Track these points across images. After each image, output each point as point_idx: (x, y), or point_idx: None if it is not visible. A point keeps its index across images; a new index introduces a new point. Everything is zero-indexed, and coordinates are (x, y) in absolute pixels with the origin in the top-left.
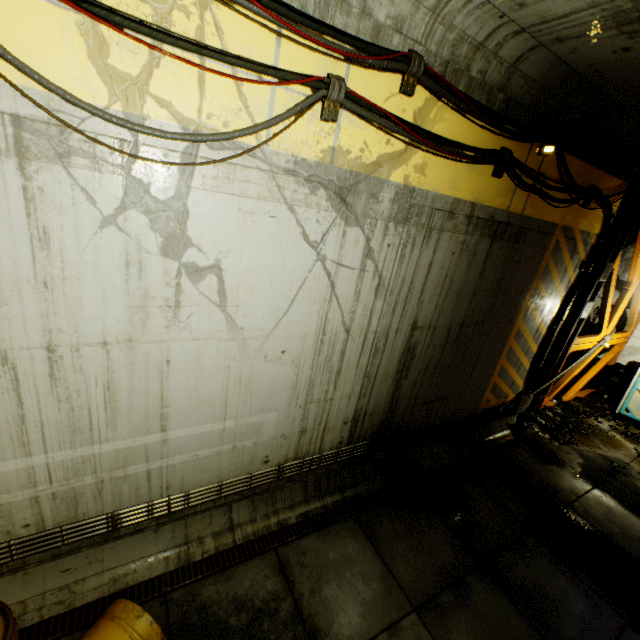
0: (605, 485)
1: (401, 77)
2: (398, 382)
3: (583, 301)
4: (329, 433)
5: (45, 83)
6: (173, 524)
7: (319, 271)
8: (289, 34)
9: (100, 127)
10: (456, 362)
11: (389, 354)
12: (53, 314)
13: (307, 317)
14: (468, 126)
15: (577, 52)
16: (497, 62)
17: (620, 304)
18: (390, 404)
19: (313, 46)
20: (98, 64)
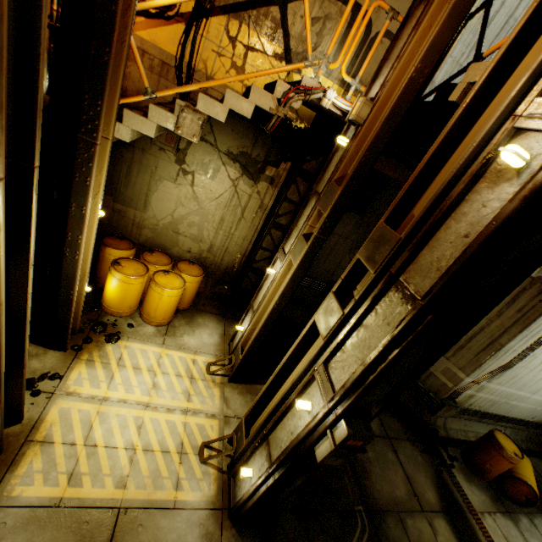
0: None
1: None
2: None
3: None
4: None
5: None
6: (491, 425)
7: None
8: None
9: None
10: None
11: None
12: None
13: None
14: None
15: None
16: None
17: None
18: None
19: None
20: None
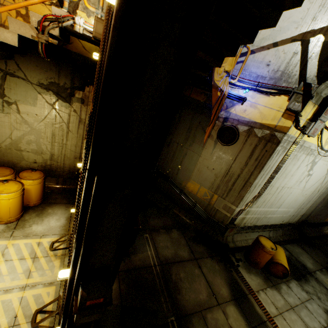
0: None
1: None
2: (316, 207)
3: None
4: (296, 217)
5: (322, 146)
6: (261, 232)
7: (324, 176)
8: None
9: (318, 150)
10: None
11: (320, 199)
12: (288, 181)
13: (314, 187)
14: None
15: None
16: None
17: None
18: (310, 213)
19: None
20: (325, 140)
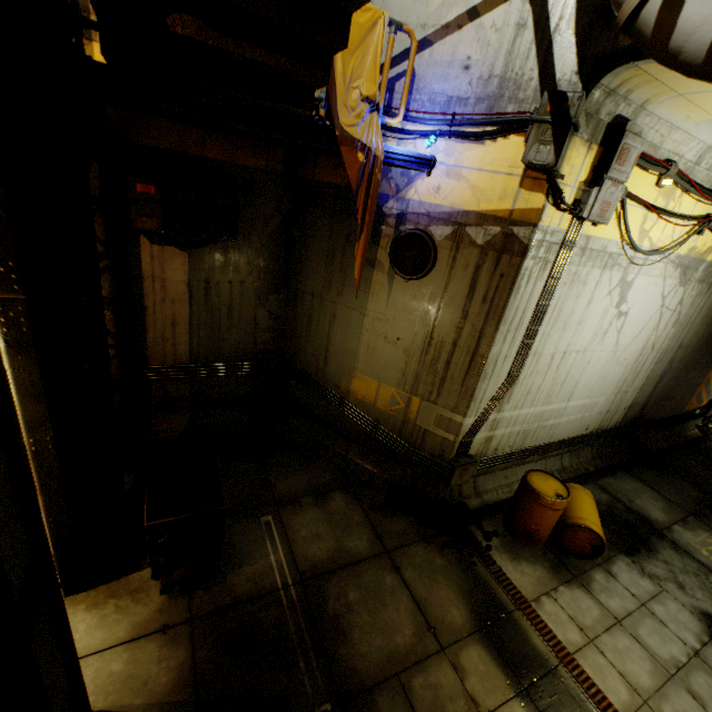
0: None
1: None
2: (657, 384)
3: None
4: (615, 415)
5: (632, 241)
6: (541, 461)
7: (658, 312)
8: (700, 199)
9: (627, 253)
10: (687, 372)
11: (661, 364)
12: (573, 336)
13: (642, 339)
14: None
15: None
16: None
17: None
18: (647, 399)
19: (706, 202)
20: (640, 228)
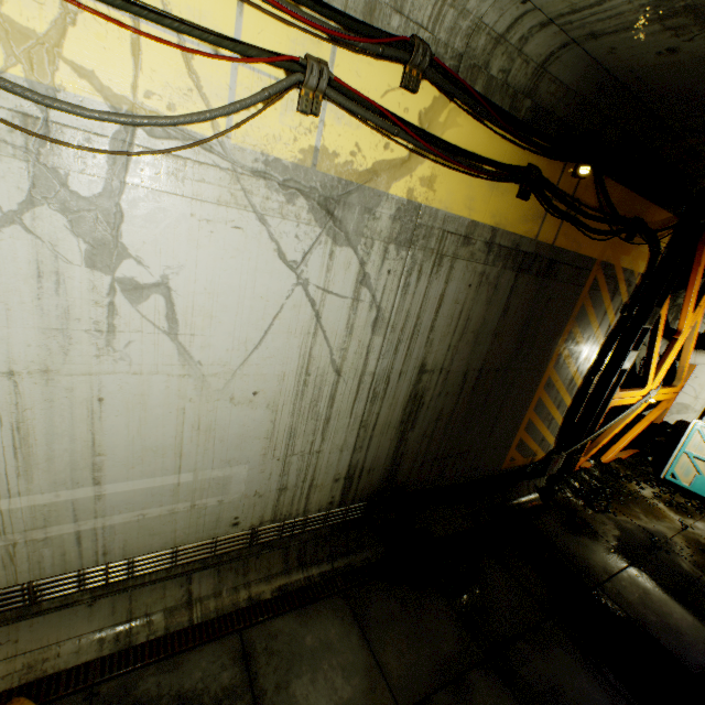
0: (643, 563)
1: (403, 68)
2: (403, 434)
3: (626, 349)
4: (316, 492)
5: None
6: (113, 597)
7: (300, 298)
8: None
9: None
10: (474, 413)
11: (391, 401)
12: None
13: (285, 353)
14: (487, 135)
15: (615, 53)
16: (522, 61)
17: (668, 355)
18: (393, 460)
19: (287, 18)
20: None
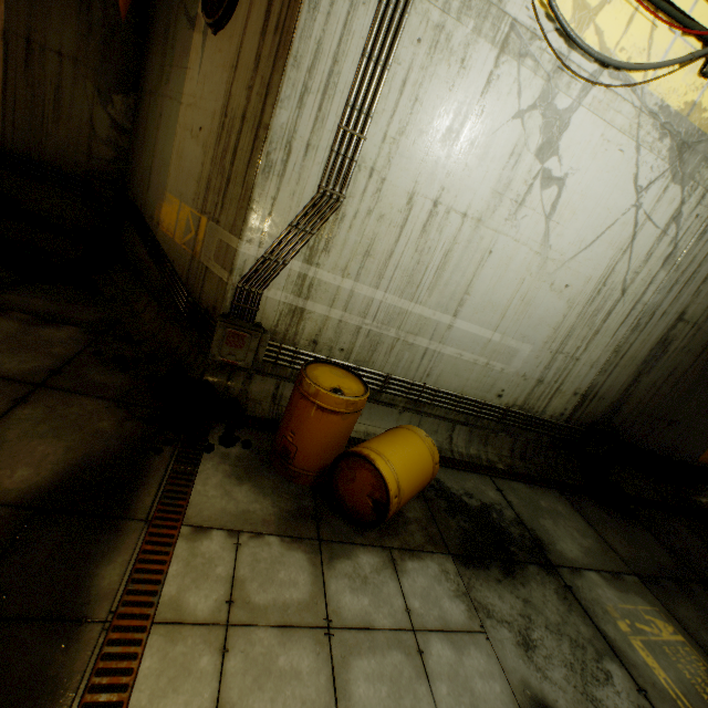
0: None
1: None
2: (638, 375)
3: None
4: (557, 397)
5: None
6: (412, 415)
7: (629, 218)
8: None
9: (553, 40)
10: (700, 383)
11: (645, 337)
12: (451, 176)
13: (599, 260)
14: None
15: None
16: None
17: None
18: (620, 397)
19: None
20: None
